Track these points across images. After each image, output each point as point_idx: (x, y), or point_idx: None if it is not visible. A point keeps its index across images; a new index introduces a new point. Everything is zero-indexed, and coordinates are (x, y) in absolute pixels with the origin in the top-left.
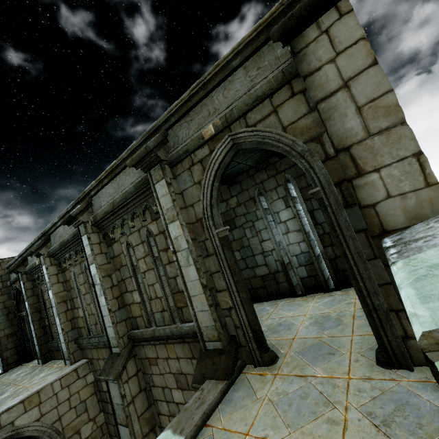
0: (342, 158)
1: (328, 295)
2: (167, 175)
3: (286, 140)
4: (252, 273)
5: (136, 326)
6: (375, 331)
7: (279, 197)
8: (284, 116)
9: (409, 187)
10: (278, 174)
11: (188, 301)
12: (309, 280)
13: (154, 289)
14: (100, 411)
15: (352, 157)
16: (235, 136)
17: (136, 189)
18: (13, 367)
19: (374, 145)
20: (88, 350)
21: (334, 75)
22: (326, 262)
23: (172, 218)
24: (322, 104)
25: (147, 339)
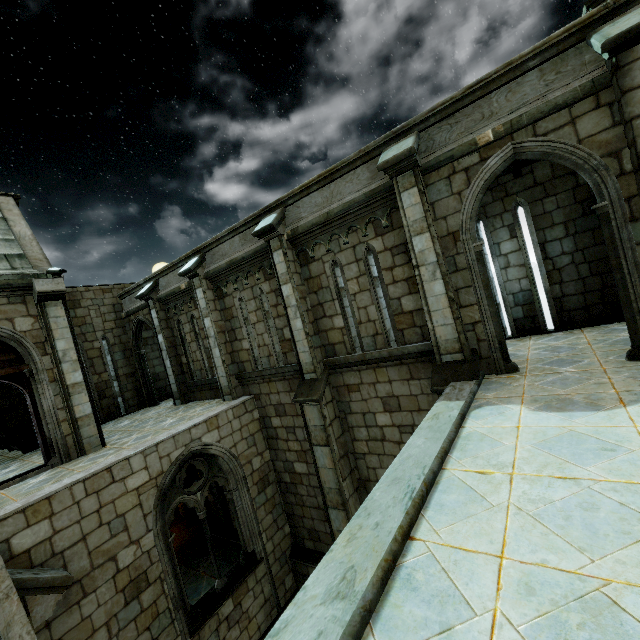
0: None
1: (548, 336)
2: (421, 183)
3: (581, 154)
4: None
5: (333, 354)
6: (633, 333)
7: (504, 225)
8: (582, 129)
9: None
10: (508, 197)
11: (427, 316)
12: (525, 322)
13: (367, 312)
14: (266, 448)
15: None
16: (519, 145)
17: (368, 198)
18: (135, 410)
19: None
20: (253, 386)
21: None
22: (550, 301)
23: (420, 230)
24: (638, 121)
25: (351, 364)
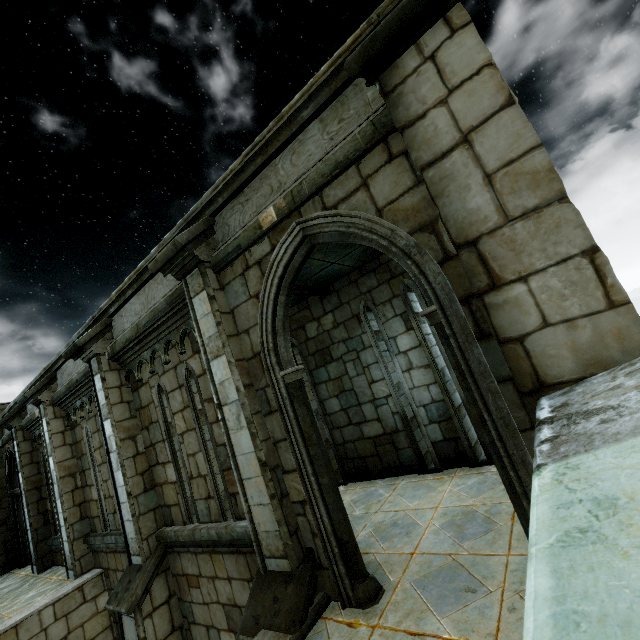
0: (465, 258)
1: (476, 473)
2: (208, 285)
3: (381, 230)
4: (357, 432)
5: (170, 521)
6: None
7: (396, 313)
8: (378, 192)
9: (580, 309)
10: (394, 279)
11: (238, 487)
12: (446, 447)
13: (196, 461)
14: None
15: (481, 256)
16: (306, 223)
17: (169, 305)
18: None
19: (515, 237)
20: (102, 555)
21: (446, 124)
22: (472, 417)
23: (216, 351)
24: (430, 171)
25: (185, 543)
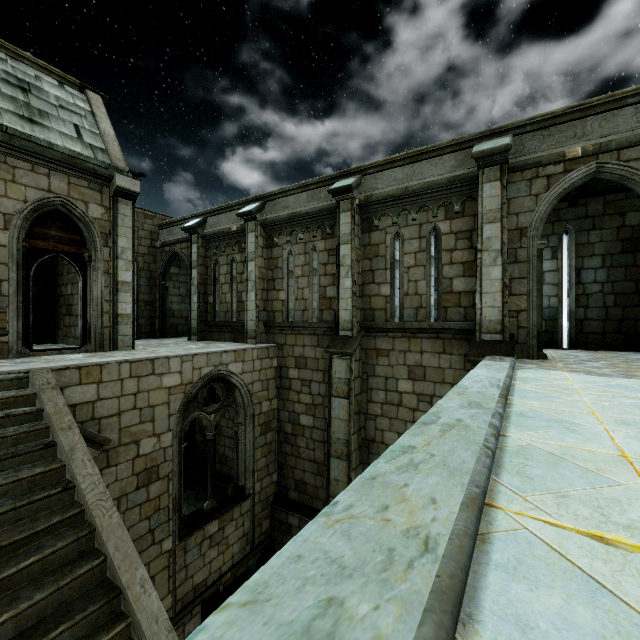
0: None
1: (564, 350)
2: (505, 179)
3: None
4: None
5: (372, 318)
6: None
7: (548, 245)
8: None
9: None
10: (558, 222)
11: (478, 296)
12: (544, 335)
13: (416, 285)
14: (275, 396)
15: None
16: (603, 165)
17: (450, 182)
18: (144, 338)
19: None
20: (279, 335)
21: None
22: (572, 321)
23: (492, 219)
24: None
25: (388, 330)
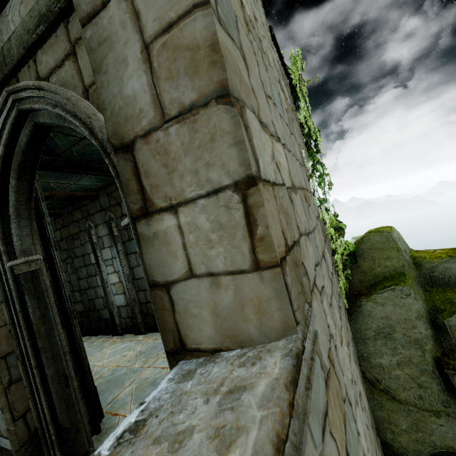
0: (121, 167)
1: None
2: None
3: (82, 115)
4: None
5: None
6: None
7: None
8: (85, 65)
9: (225, 262)
10: None
11: None
12: None
13: None
14: None
15: (137, 168)
16: (18, 94)
17: None
18: None
19: (169, 147)
20: None
21: None
22: None
23: None
24: (88, 29)
25: None
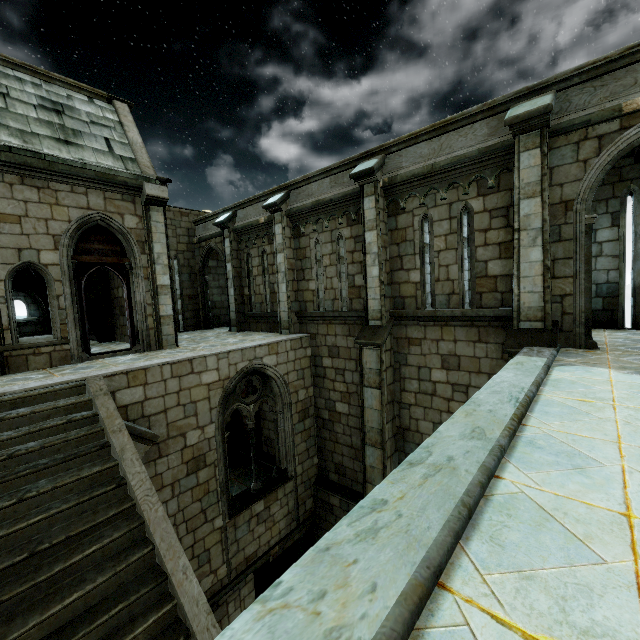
0: None
1: (625, 331)
2: (545, 145)
3: None
4: None
5: (402, 307)
6: None
7: (607, 211)
8: None
9: None
10: (620, 183)
11: (515, 281)
12: (601, 314)
13: (448, 270)
14: (311, 384)
15: None
16: None
17: (481, 155)
18: (191, 330)
19: None
20: (312, 325)
21: None
22: (636, 298)
23: (531, 194)
24: None
25: (419, 318)
